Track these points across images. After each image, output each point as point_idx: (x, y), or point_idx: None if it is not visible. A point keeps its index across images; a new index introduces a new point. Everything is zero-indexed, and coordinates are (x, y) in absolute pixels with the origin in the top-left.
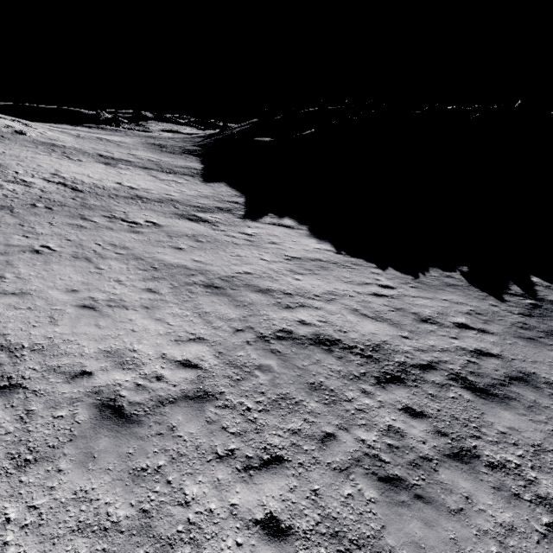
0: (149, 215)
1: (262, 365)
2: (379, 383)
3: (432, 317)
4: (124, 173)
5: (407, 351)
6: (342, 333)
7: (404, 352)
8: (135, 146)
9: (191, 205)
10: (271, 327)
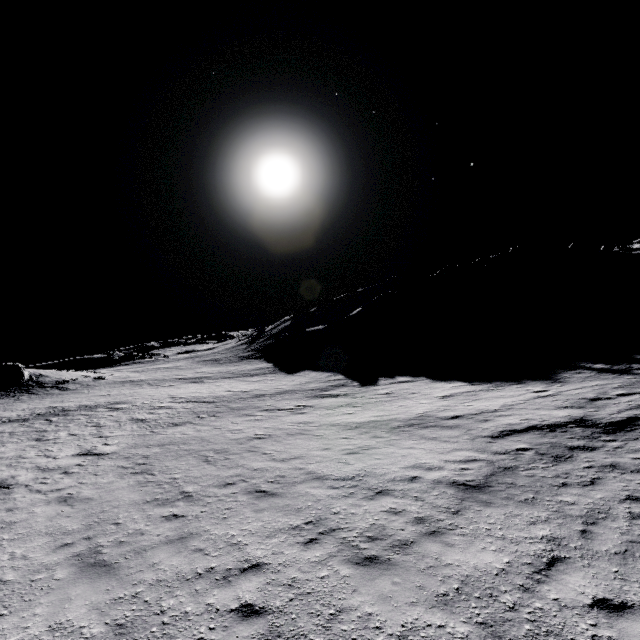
0: (290, 402)
1: (519, 449)
2: (609, 434)
3: (597, 396)
4: (220, 384)
5: (605, 416)
6: (547, 421)
7: (603, 417)
8: (193, 366)
9: (308, 389)
10: (493, 431)
